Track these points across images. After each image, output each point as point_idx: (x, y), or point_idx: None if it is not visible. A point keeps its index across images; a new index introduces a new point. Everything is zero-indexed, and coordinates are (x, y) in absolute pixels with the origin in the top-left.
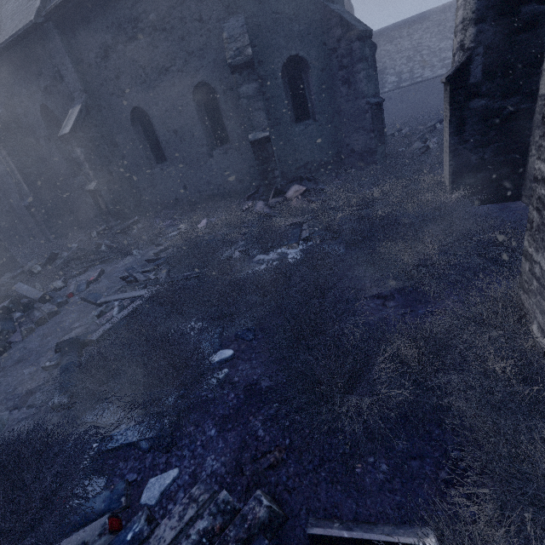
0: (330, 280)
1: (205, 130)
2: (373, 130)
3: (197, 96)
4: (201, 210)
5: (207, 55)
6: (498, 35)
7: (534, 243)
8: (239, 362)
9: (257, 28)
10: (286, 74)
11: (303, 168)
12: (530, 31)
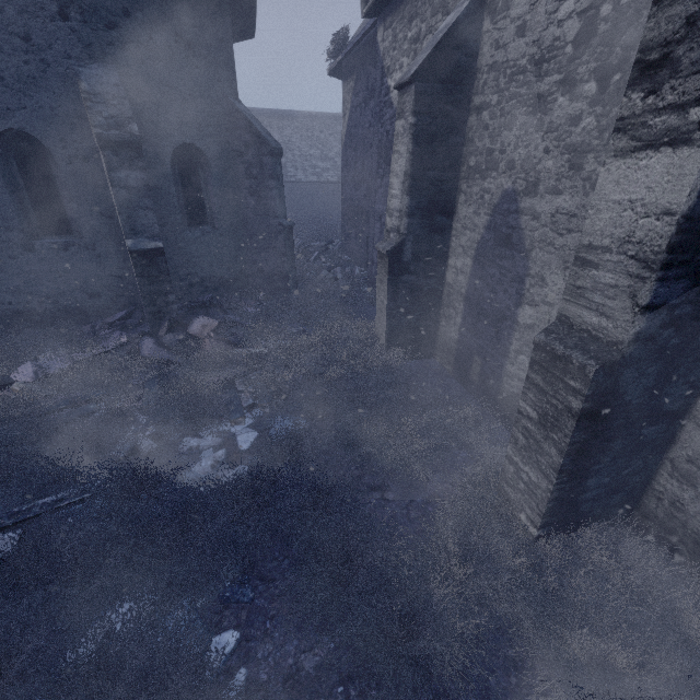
0: (328, 481)
1: (17, 205)
2: (286, 254)
3: (1, 146)
4: (5, 342)
5: (36, 95)
6: (422, 230)
7: (520, 456)
8: (253, 645)
9: (137, 93)
10: (177, 163)
11: (199, 284)
12: (441, 235)
